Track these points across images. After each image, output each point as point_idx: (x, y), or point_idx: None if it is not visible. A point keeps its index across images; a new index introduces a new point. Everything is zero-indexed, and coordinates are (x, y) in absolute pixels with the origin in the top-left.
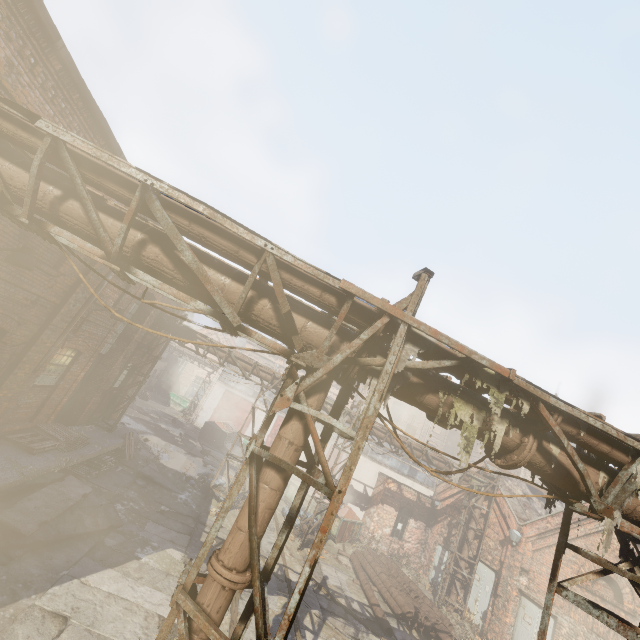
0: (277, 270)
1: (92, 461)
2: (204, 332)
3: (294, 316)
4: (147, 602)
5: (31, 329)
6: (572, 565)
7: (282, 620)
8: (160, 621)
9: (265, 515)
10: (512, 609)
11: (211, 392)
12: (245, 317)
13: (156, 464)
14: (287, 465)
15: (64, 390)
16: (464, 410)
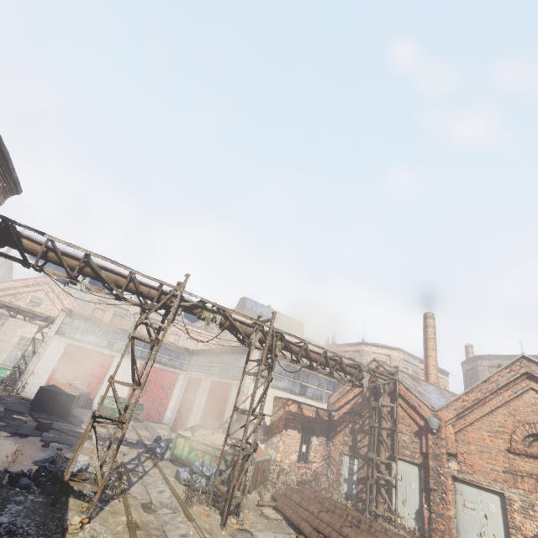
0: None
1: None
2: (30, 282)
3: None
4: None
5: None
6: (502, 435)
7: None
8: None
9: None
10: (451, 499)
11: (46, 350)
12: None
13: None
14: None
15: None
16: None
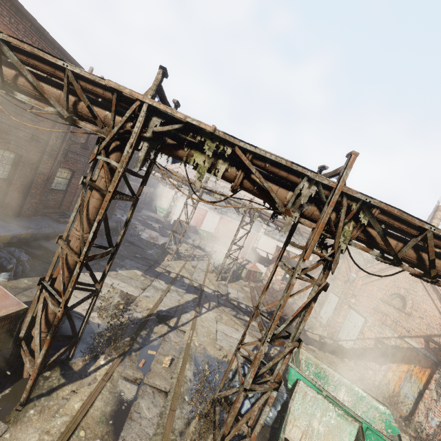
0: (75, 80)
1: (98, 232)
2: (173, 167)
3: (99, 110)
4: (117, 285)
5: (36, 155)
6: (382, 291)
7: (86, 242)
8: (121, 292)
9: (93, 210)
10: (343, 315)
11: (178, 203)
12: (76, 114)
13: (137, 237)
14: (94, 185)
15: (72, 193)
16: (200, 158)
